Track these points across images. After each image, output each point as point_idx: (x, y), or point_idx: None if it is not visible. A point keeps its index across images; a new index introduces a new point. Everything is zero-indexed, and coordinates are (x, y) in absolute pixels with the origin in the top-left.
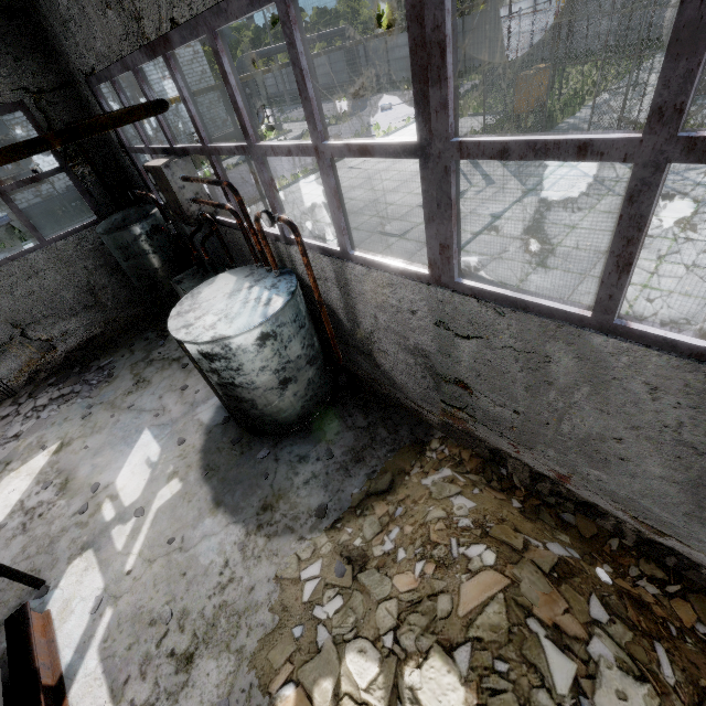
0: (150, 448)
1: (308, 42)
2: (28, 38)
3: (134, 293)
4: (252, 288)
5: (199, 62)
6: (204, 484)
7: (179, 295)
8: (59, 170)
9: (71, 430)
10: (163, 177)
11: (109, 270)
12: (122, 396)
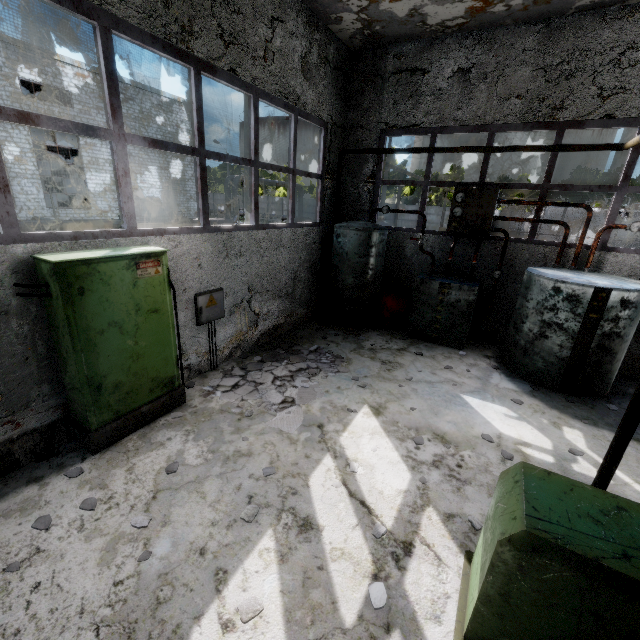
0: (493, 407)
1: (276, 184)
2: (343, 92)
3: (309, 295)
4: (586, 274)
5: (192, 168)
6: (599, 429)
7: (414, 292)
8: (319, 176)
9: (365, 396)
10: (492, 196)
11: (307, 267)
12: (385, 372)
